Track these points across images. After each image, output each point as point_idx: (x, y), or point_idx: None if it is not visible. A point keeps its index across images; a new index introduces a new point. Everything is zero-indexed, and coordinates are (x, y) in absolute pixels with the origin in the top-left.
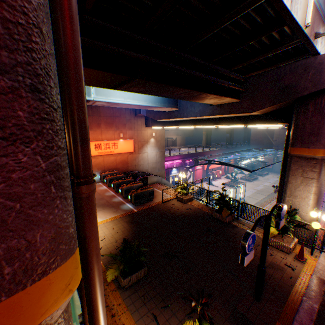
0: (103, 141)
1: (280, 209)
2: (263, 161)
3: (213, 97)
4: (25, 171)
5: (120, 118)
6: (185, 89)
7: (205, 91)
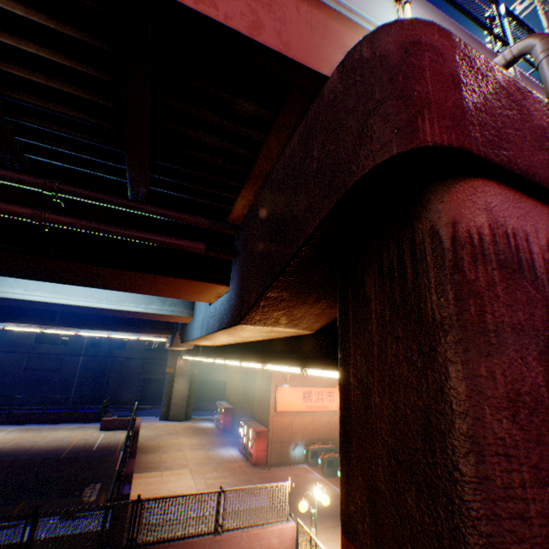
0: (314, 387)
1: None
2: None
3: None
4: None
5: None
6: None
7: None
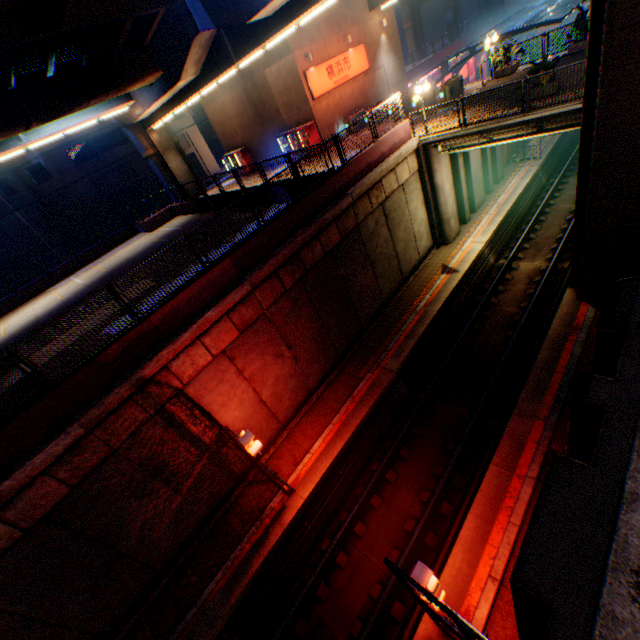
0: (333, 61)
1: None
2: (567, 4)
3: None
4: None
5: (336, 5)
6: None
7: None
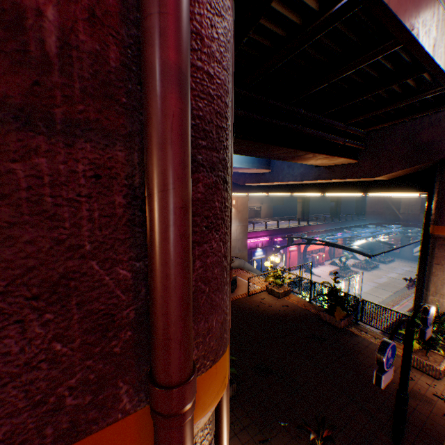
0: None
1: (426, 312)
2: (387, 242)
3: (322, 157)
4: (213, 257)
5: None
6: (288, 148)
7: (313, 150)
